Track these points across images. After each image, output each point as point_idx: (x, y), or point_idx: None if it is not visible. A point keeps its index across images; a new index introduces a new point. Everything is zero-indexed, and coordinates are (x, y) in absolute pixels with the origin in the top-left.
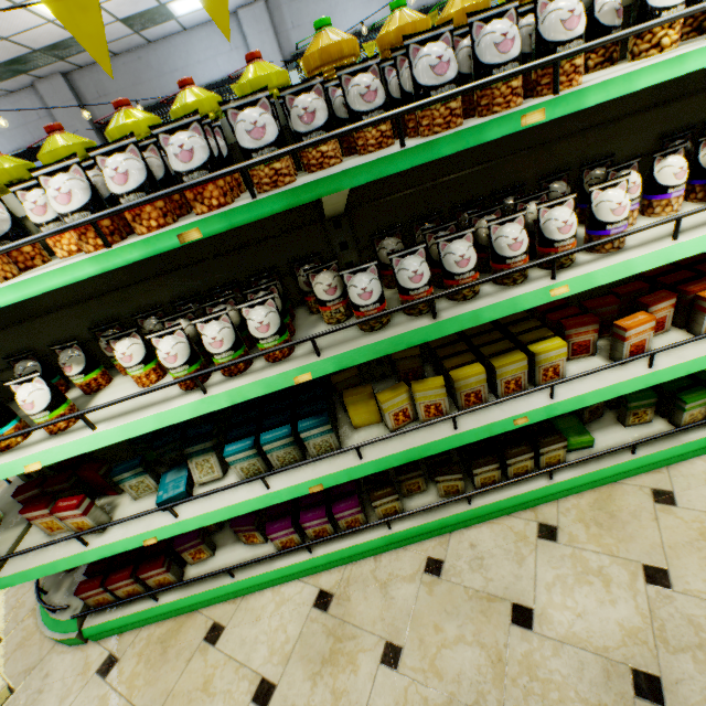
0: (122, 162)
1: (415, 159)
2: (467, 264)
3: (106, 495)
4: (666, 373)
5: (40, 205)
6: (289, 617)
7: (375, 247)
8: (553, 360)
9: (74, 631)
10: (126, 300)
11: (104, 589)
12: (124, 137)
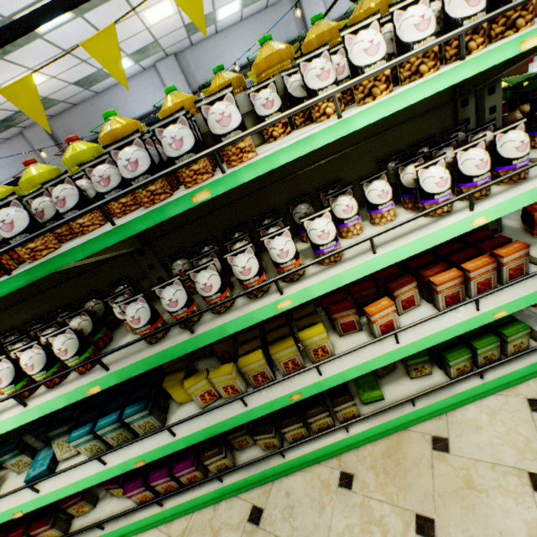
0: None
1: (117, 236)
2: (210, 289)
3: (3, 468)
4: (410, 347)
5: None
6: None
7: (170, 268)
8: (318, 343)
9: None
10: None
11: None
12: None
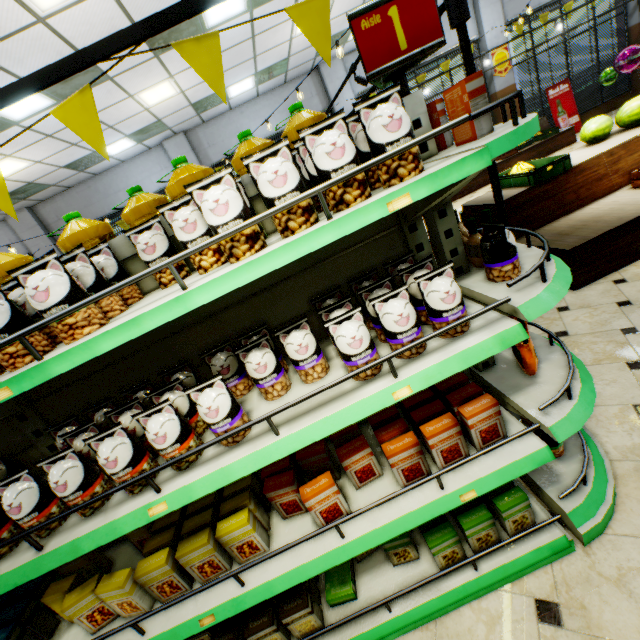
0: None
1: None
2: (65, 488)
3: None
4: (357, 544)
5: None
6: None
7: (55, 437)
8: (242, 537)
9: None
10: None
11: None
12: None
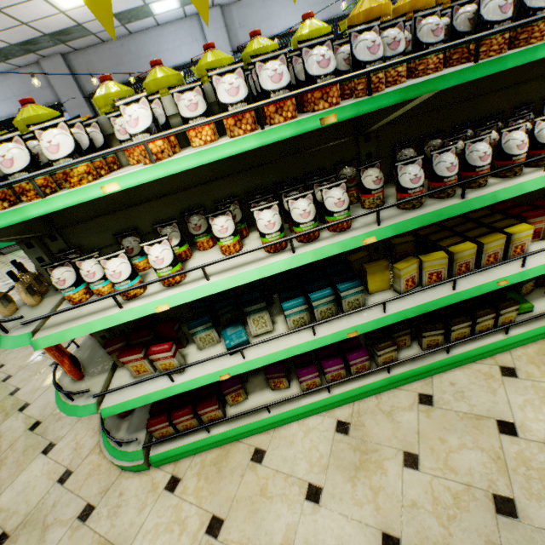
0: (279, 66)
1: (489, 69)
2: (487, 159)
3: None
4: None
5: (193, 103)
6: (318, 440)
7: (396, 155)
8: (522, 239)
9: (140, 459)
10: (205, 193)
11: (169, 423)
12: (279, 48)
